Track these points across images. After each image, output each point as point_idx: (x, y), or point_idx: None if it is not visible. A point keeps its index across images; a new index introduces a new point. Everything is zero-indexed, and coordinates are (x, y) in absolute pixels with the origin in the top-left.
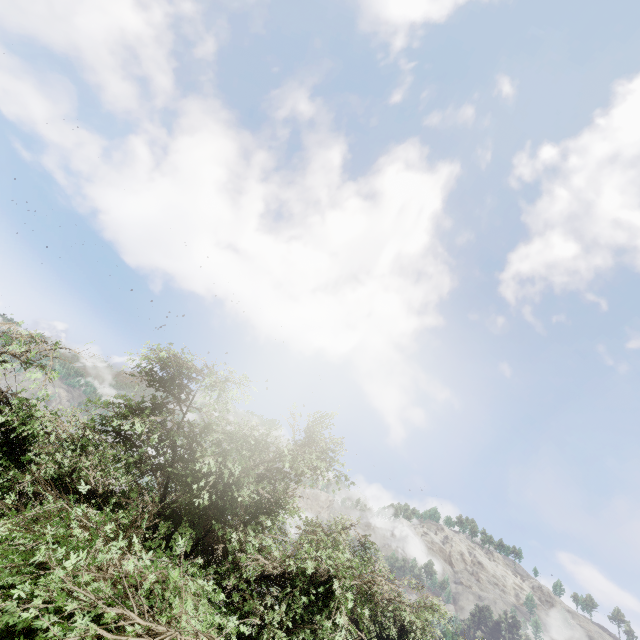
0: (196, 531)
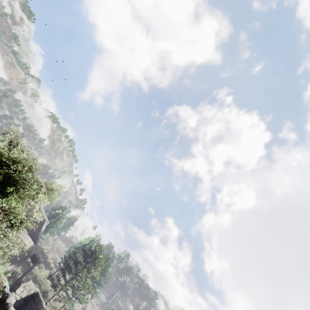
0: None
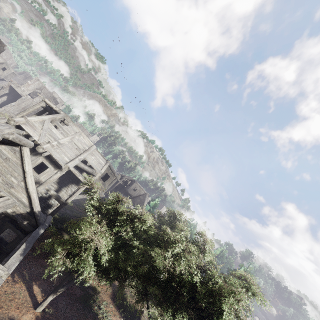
0: None
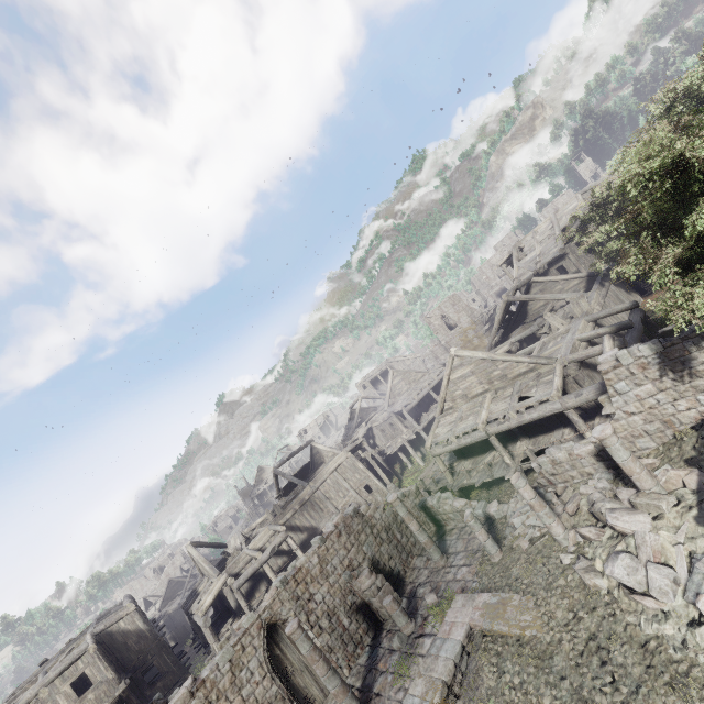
0: None
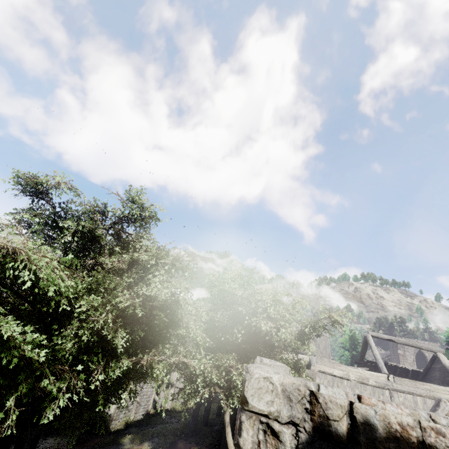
0: (81, 261)
